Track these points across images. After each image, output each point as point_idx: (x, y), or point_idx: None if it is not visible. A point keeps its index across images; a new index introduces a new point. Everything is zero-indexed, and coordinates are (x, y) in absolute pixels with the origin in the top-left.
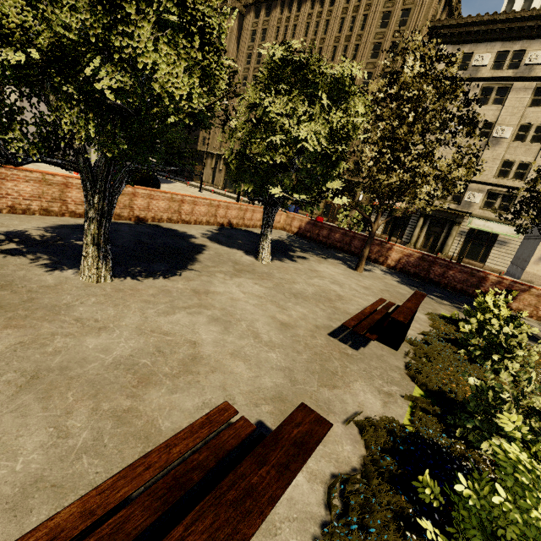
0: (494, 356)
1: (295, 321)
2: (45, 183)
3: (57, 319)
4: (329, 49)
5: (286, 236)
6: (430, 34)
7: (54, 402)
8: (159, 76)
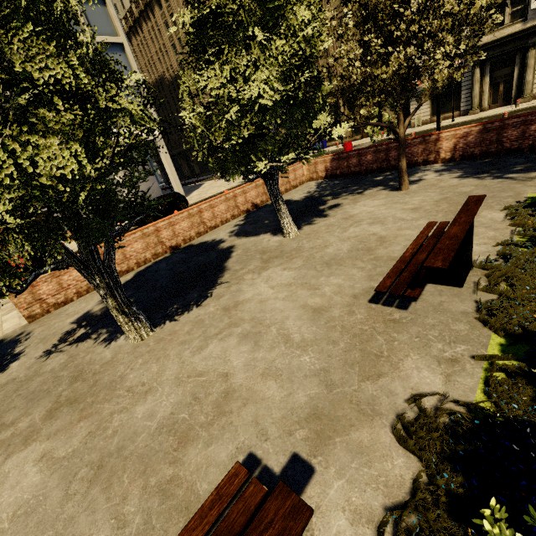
0: None
1: (329, 300)
2: None
3: (114, 395)
4: None
5: (315, 186)
6: None
7: (114, 490)
8: (42, 168)
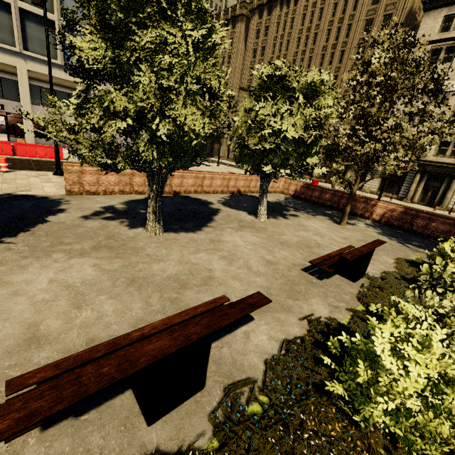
0: (438, 289)
1: (278, 260)
2: (121, 175)
3: (138, 254)
4: (323, 33)
5: (284, 198)
6: (423, 1)
7: (143, 292)
8: (187, 122)
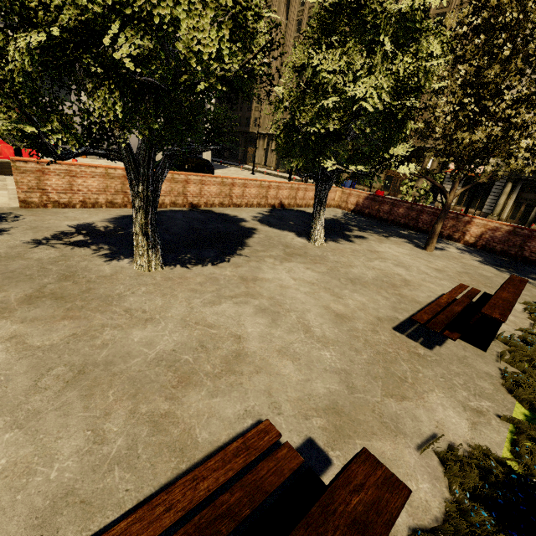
0: None
1: (352, 312)
2: (108, 177)
3: (108, 309)
4: None
5: (342, 214)
6: None
7: (95, 401)
8: (183, 33)
